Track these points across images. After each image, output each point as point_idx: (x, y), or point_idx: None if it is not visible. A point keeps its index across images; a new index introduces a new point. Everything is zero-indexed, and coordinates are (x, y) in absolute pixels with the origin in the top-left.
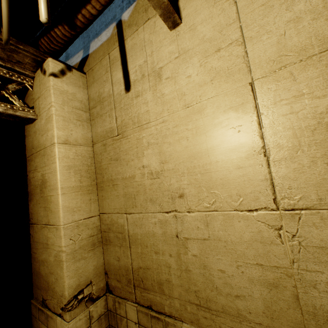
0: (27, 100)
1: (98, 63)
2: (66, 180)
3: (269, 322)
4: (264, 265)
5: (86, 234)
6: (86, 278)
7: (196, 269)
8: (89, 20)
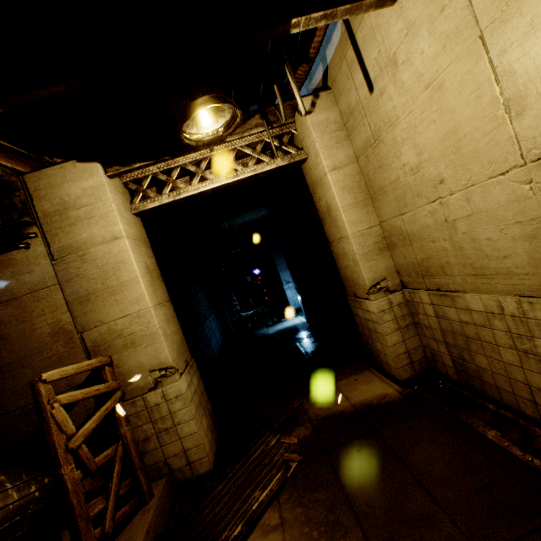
0: (295, 143)
1: (338, 72)
2: (343, 200)
3: (534, 270)
4: (521, 221)
5: (371, 241)
6: (380, 275)
7: (467, 245)
8: (319, 46)
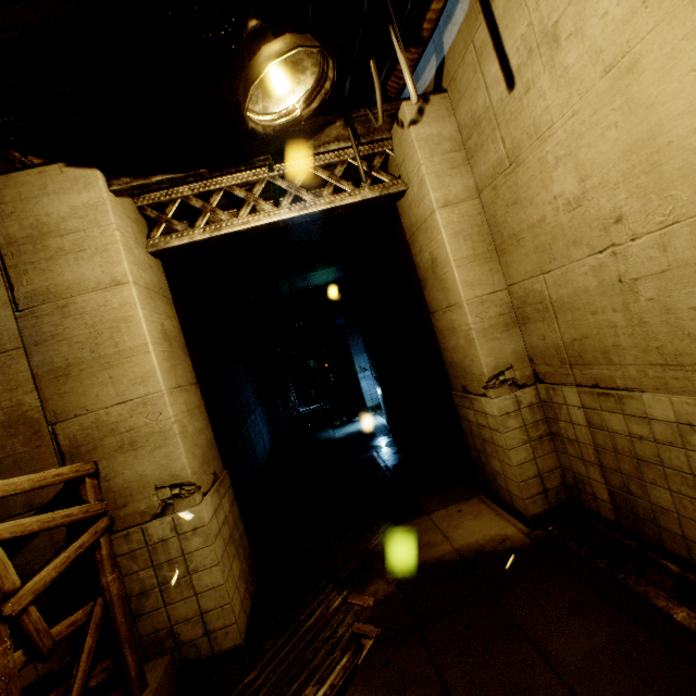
0: (390, 170)
1: (459, 65)
2: (457, 251)
3: None
4: None
5: (494, 312)
6: (504, 361)
7: (653, 318)
8: (437, 19)
